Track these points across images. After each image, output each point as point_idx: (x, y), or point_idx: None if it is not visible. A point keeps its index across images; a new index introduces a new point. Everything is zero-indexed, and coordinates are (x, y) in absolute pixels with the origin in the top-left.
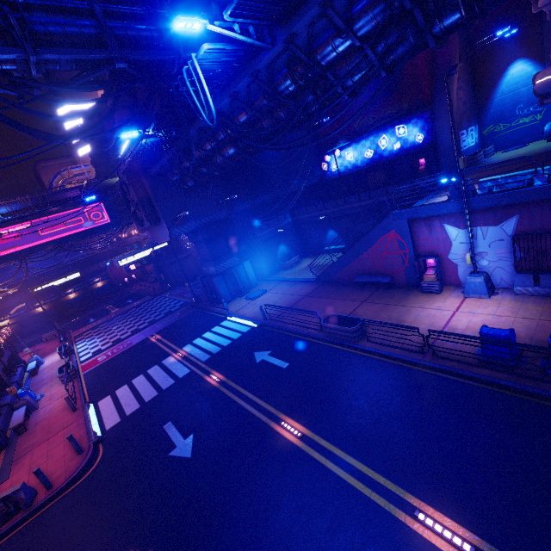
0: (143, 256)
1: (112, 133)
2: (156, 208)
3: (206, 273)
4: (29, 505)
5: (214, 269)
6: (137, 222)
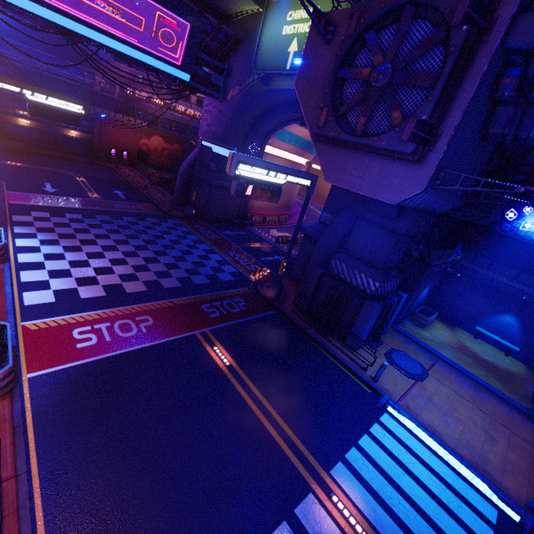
0: (273, 180)
1: None
2: (441, 124)
3: (335, 271)
4: None
5: (377, 286)
6: (333, 114)
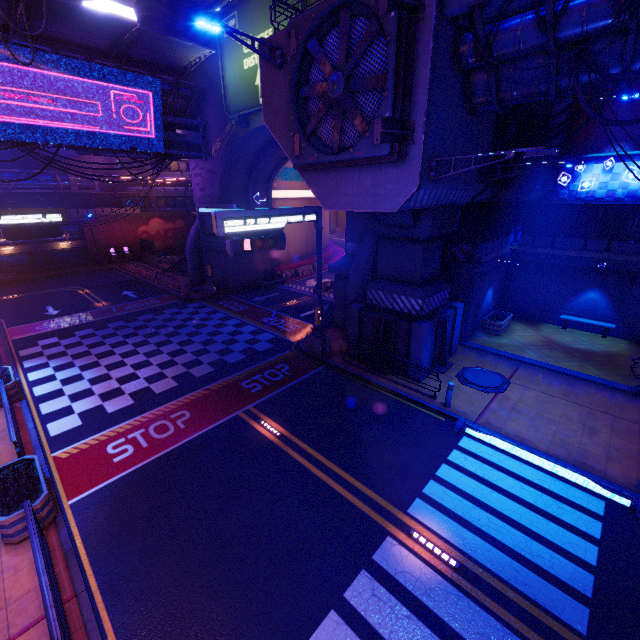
0: (271, 226)
1: None
2: (411, 115)
3: (375, 303)
4: None
5: (420, 303)
6: (306, 140)
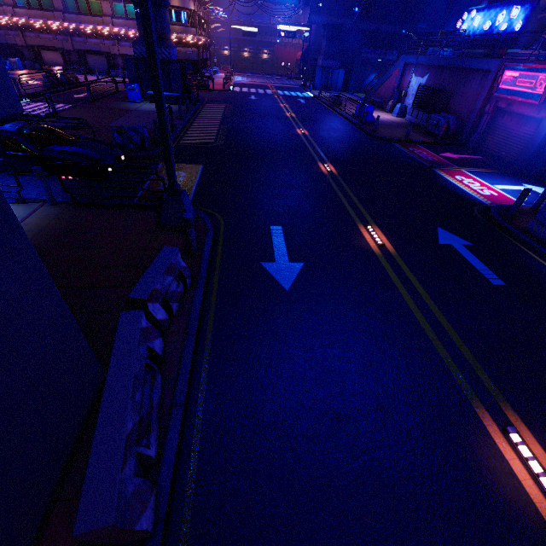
0: (292, 30)
1: None
2: None
3: (317, 65)
4: (207, 88)
5: (321, 61)
6: (299, 0)
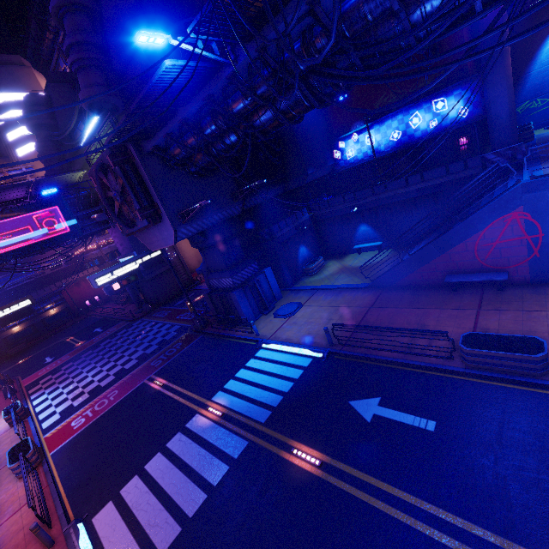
0: (129, 270)
1: (66, 120)
2: (154, 200)
3: (215, 287)
4: None
5: (231, 280)
6: (121, 223)
